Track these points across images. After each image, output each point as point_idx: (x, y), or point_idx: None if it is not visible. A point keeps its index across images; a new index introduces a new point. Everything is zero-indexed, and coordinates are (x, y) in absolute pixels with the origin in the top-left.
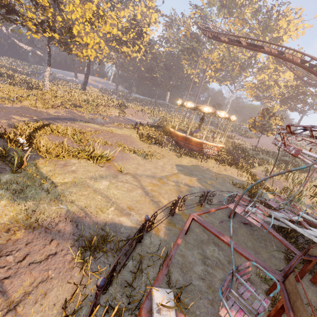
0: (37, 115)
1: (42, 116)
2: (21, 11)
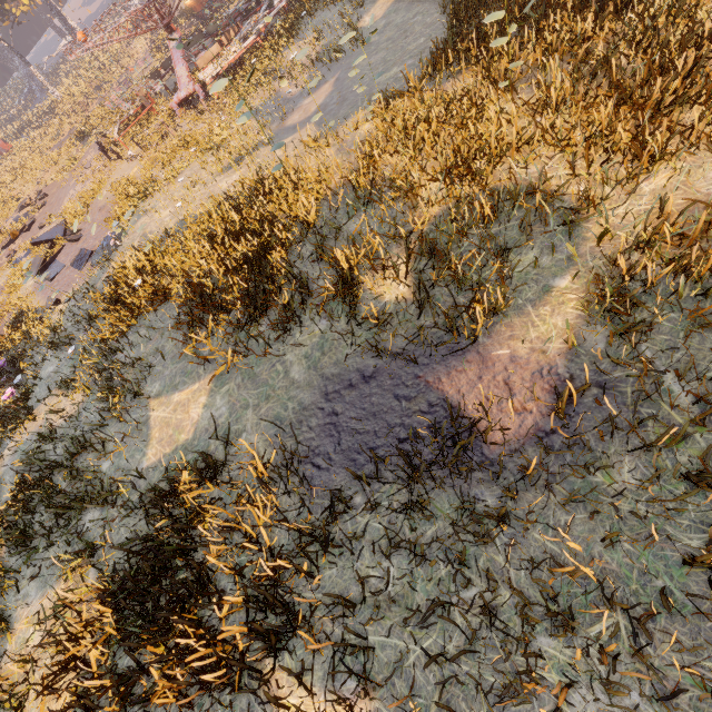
0: None
1: None
2: None
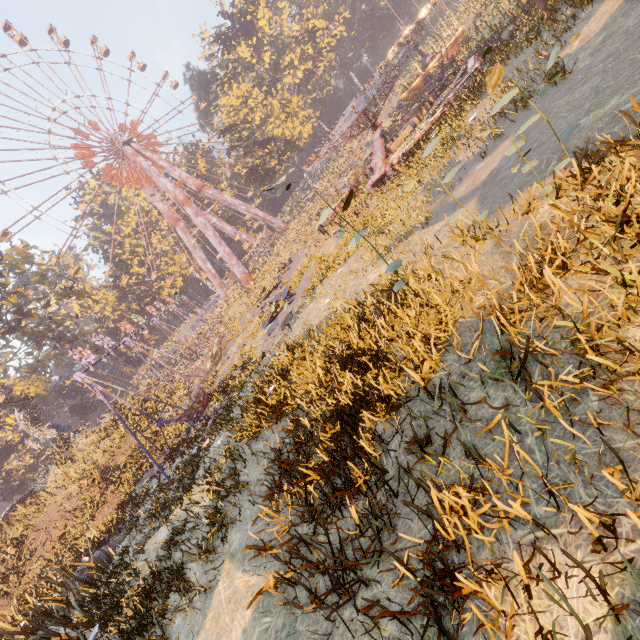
0: None
1: None
2: (267, 166)
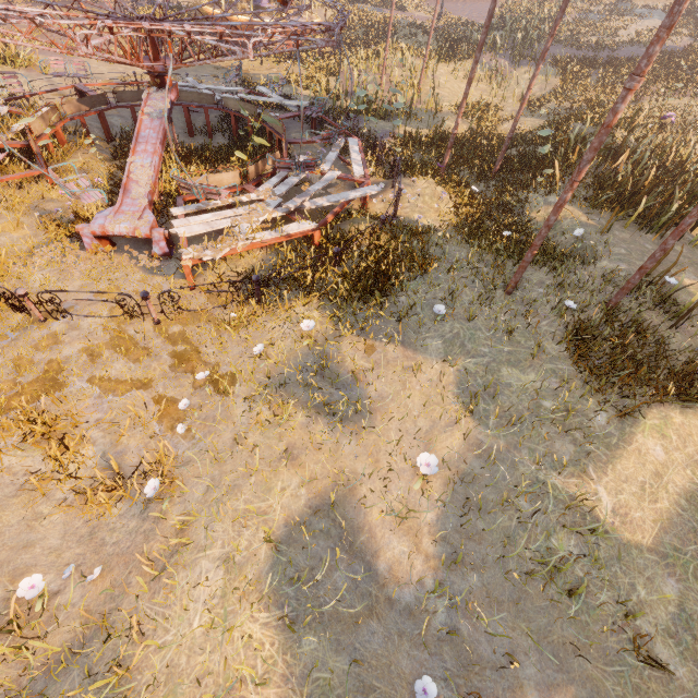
0: None
1: None
2: None
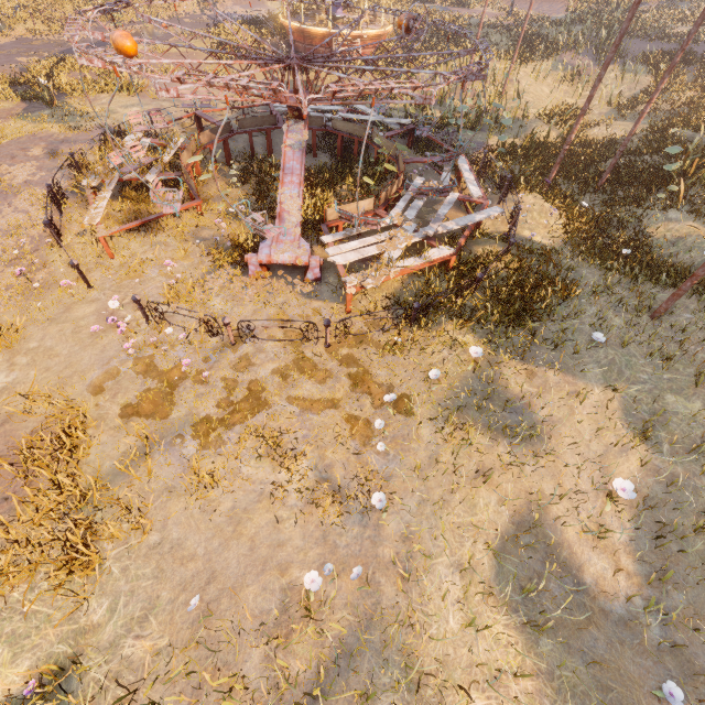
0: (48, 50)
1: (55, 49)
2: None
